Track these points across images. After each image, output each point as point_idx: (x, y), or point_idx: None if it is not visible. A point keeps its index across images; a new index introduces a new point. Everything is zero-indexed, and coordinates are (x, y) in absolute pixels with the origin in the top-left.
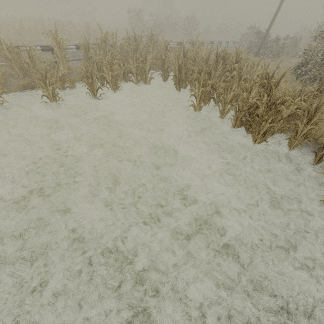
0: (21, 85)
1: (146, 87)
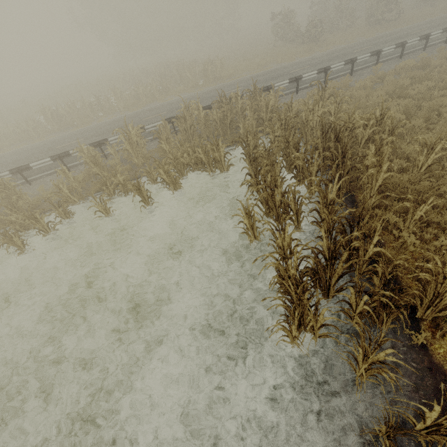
0: (94, 189)
1: (224, 176)
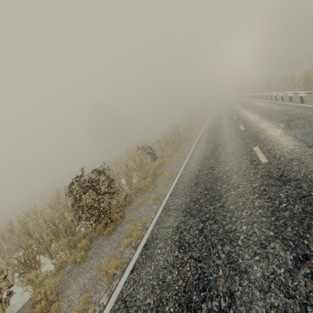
0: None
1: None
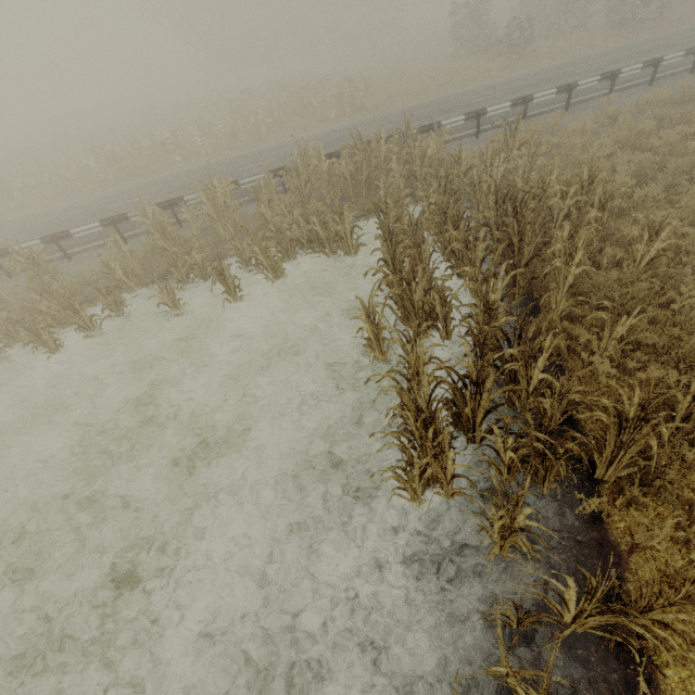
0: (160, 272)
1: (351, 261)
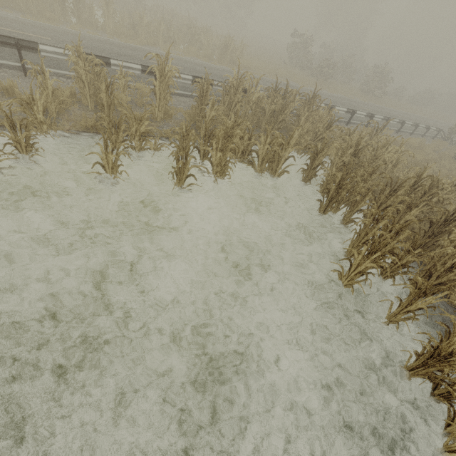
0: (82, 124)
1: (270, 180)
